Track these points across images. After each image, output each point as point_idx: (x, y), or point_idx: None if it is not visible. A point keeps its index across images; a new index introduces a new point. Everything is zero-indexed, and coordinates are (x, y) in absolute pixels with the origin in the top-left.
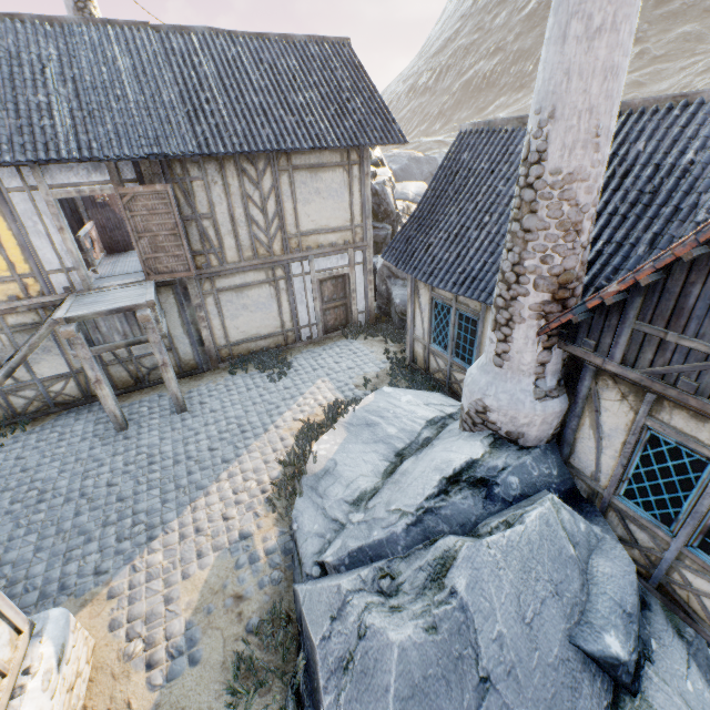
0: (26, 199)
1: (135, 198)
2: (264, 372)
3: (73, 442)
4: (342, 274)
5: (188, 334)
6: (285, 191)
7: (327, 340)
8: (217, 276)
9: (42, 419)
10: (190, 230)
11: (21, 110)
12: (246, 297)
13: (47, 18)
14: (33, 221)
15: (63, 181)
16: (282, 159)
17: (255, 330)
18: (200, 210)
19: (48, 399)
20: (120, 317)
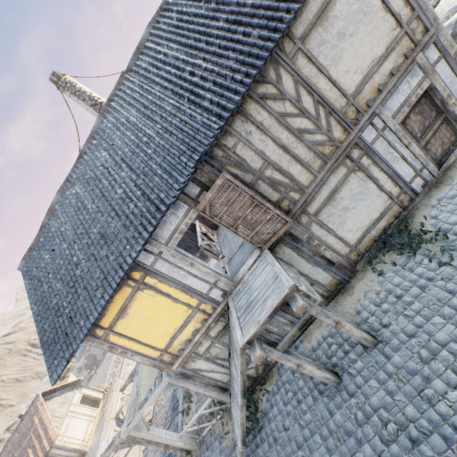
0: (162, 263)
1: (211, 204)
2: (414, 255)
3: (309, 404)
4: (420, 93)
5: (316, 265)
6: (309, 73)
7: (447, 171)
8: (306, 205)
9: (270, 376)
10: (260, 189)
11: (117, 211)
12: (340, 201)
13: (90, 137)
14: (176, 272)
15: (168, 234)
16: (284, 45)
17: (366, 219)
18: (255, 167)
19: (264, 362)
20: (278, 314)
